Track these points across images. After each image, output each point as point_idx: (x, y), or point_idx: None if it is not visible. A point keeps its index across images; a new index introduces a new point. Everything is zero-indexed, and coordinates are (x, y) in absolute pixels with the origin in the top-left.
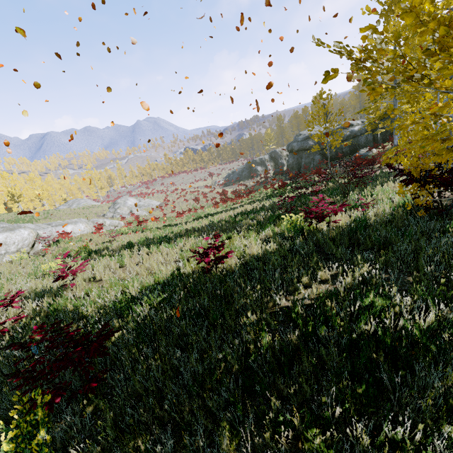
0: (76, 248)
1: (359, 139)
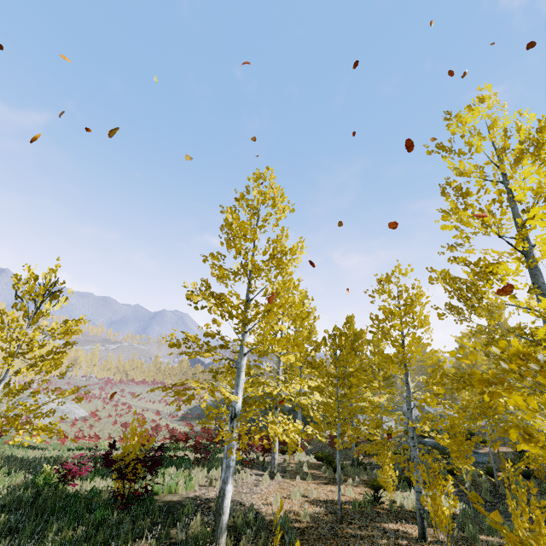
0: None
1: None
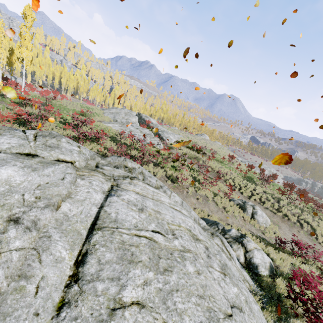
0: None
1: None
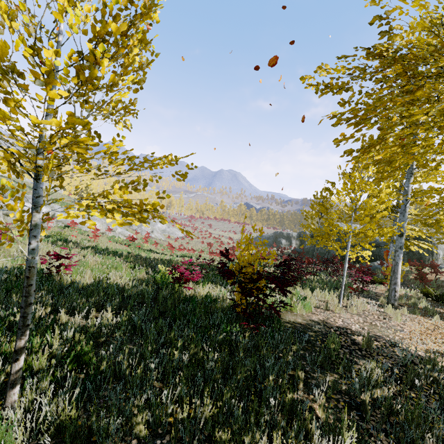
0: (62, 234)
1: (382, 250)
